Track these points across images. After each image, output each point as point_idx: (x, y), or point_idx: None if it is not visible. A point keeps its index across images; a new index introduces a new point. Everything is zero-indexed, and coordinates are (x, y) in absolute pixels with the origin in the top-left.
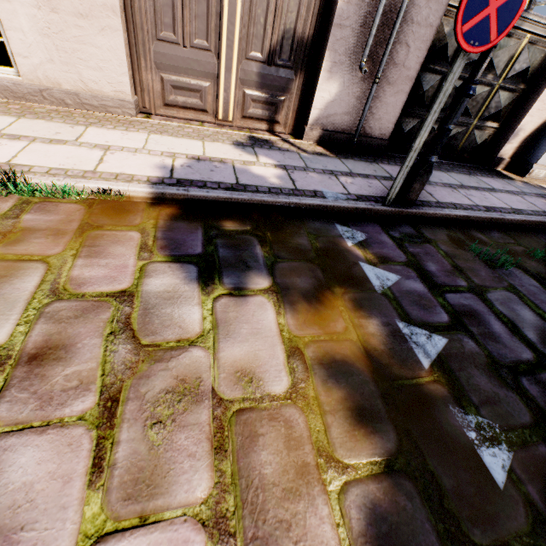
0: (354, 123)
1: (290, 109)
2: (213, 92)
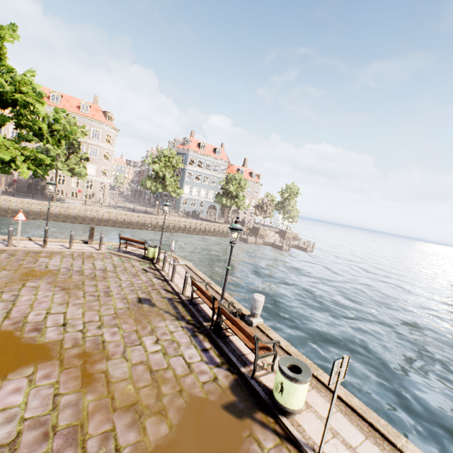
0: (20, 190)
1: (12, 188)
2: (1, 187)
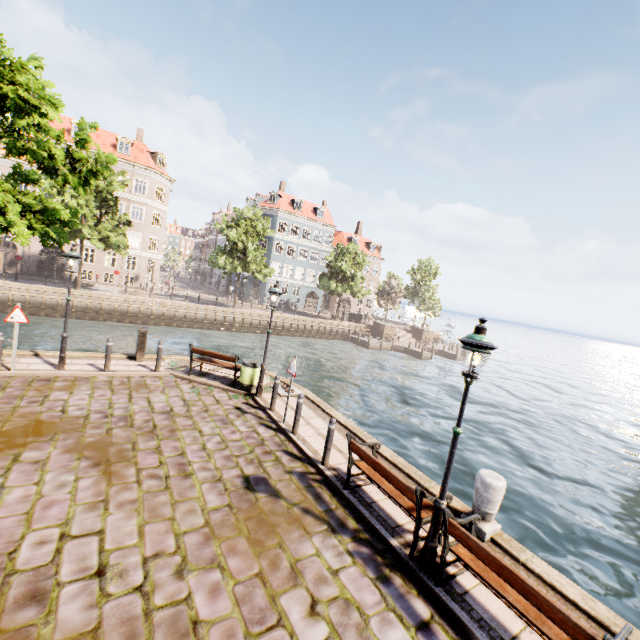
0: (27, 271)
1: (15, 269)
2: None
